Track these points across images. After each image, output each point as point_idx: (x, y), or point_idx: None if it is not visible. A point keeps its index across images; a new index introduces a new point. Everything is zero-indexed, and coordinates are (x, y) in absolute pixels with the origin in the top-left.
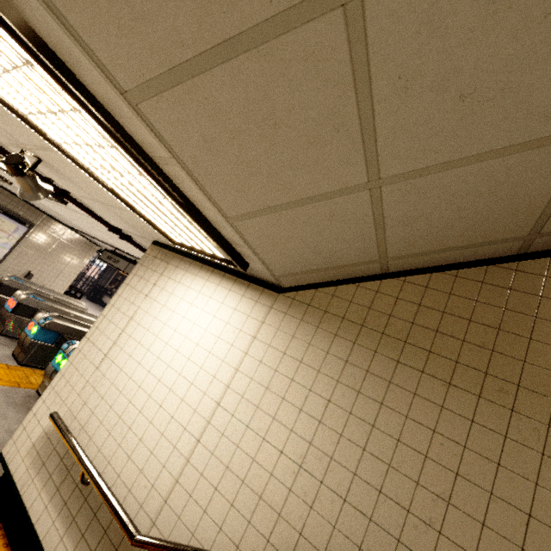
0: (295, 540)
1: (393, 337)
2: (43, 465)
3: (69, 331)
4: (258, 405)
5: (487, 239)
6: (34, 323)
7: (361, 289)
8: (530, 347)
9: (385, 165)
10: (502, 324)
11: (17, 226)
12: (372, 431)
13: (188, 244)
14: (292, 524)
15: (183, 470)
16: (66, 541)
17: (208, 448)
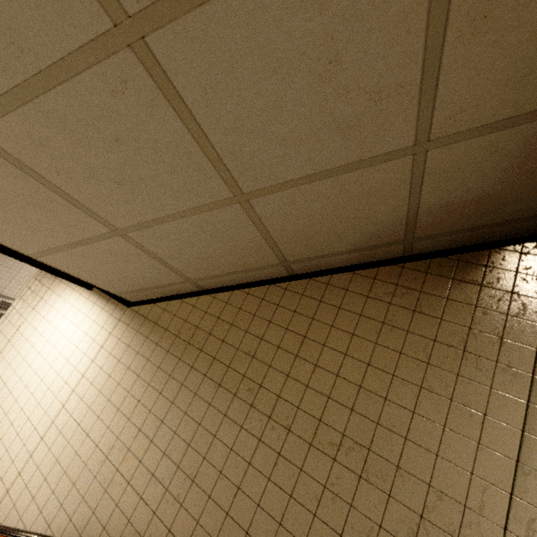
0: (89, 517)
1: (194, 346)
2: None
3: None
4: (91, 406)
5: (254, 266)
6: None
7: (184, 304)
8: (277, 354)
9: (112, 221)
10: (265, 334)
11: None
12: (160, 426)
13: None
14: (90, 505)
15: (26, 464)
16: None
17: (48, 445)
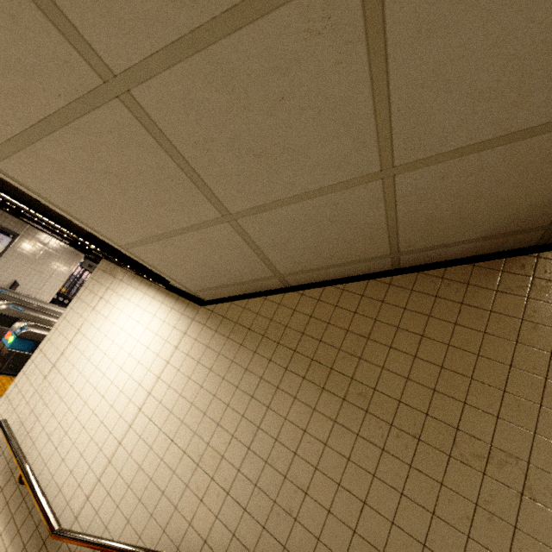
0: (185, 529)
1: (286, 346)
2: None
3: None
4: (172, 410)
5: (358, 258)
6: (10, 332)
7: (267, 302)
8: (389, 354)
9: (228, 204)
10: (371, 333)
11: (1, 237)
12: (257, 432)
13: None
14: (184, 516)
15: (105, 470)
16: (5, 536)
17: (127, 450)
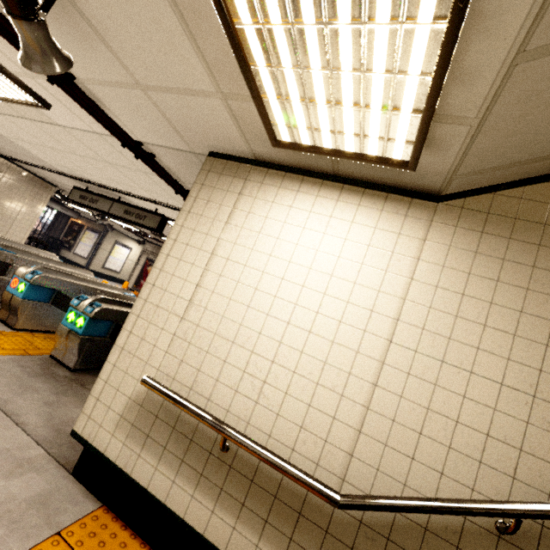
0: None
1: None
2: (147, 437)
3: (64, 286)
4: (450, 336)
5: None
6: (17, 279)
7: None
8: None
9: None
10: None
11: None
12: None
13: (315, 139)
14: (541, 457)
15: (365, 419)
16: (220, 513)
17: (393, 392)
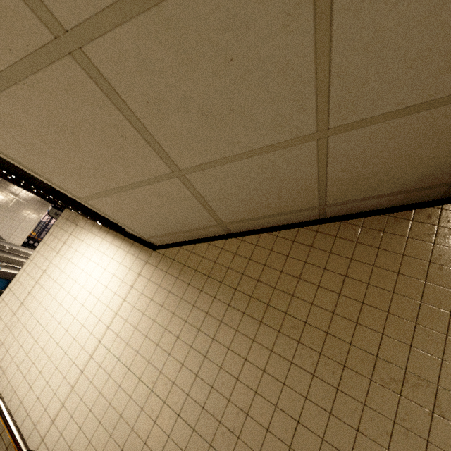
0: (141, 448)
1: (228, 285)
2: None
3: None
4: (128, 341)
5: (291, 209)
6: None
7: (211, 247)
8: (318, 292)
9: (178, 161)
10: (302, 274)
11: None
12: (204, 361)
13: None
14: (140, 436)
15: (69, 396)
16: None
17: (88, 378)
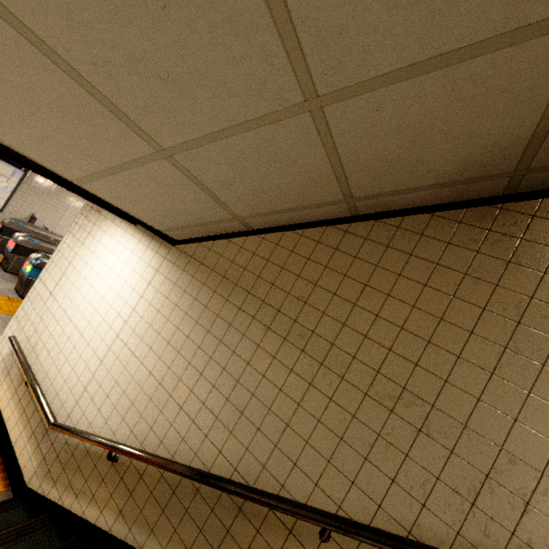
0: (147, 432)
1: (242, 287)
2: (8, 374)
3: None
4: (142, 337)
5: (312, 202)
6: (28, 262)
7: (230, 244)
8: (332, 301)
9: (157, 138)
10: (320, 280)
11: (14, 170)
12: (209, 361)
13: None
14: (147, 422)
15: (90, 382)
16: (19, 424)
17: (107, 368)
